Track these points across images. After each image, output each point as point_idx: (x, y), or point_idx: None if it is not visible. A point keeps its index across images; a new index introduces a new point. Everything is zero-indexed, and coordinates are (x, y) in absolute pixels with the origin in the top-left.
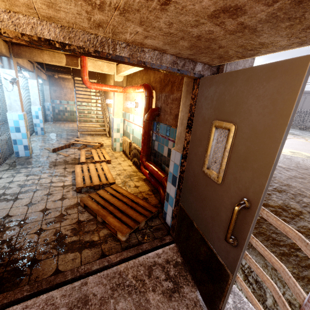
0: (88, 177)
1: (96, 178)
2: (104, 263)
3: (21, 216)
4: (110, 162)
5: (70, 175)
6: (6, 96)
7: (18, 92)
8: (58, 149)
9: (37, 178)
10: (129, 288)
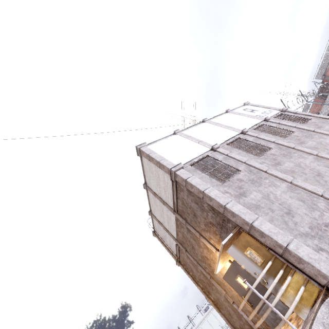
0: None
1: None
2: None
3: None
4: None
5: None
6: None
7: None
8: None
9: None
10: None
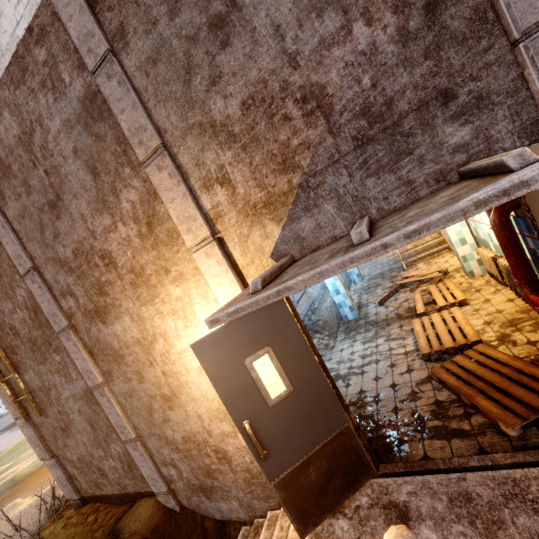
0: (433, 336)
1: (446, 337)
2: (486, 461)
3: (373, 391)
4: (465, 302)
5: (410, 336)
6: None
7: None
8: (385, 300)
9: (373, 345)
10: (534, 504)
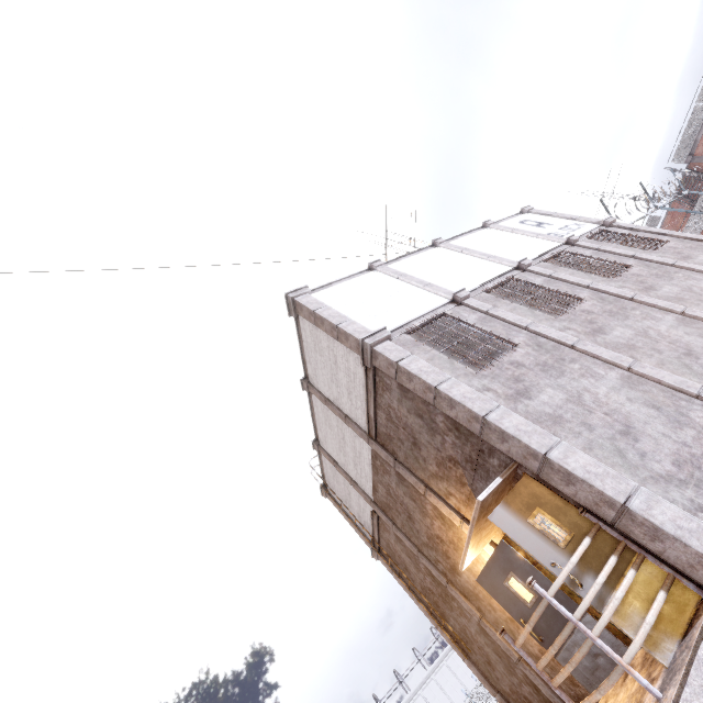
0: None
1: None
2: None
3: None
4: None
5: None
6: None
7: None
8: None
9: None
10: None
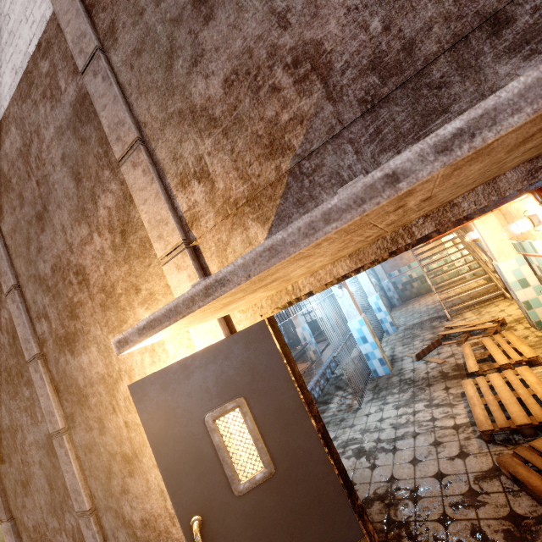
0: (495, 405)
1: (516, 408)
2: None
3: (409, 481)
4: (537, 360)
5: (461, 402)
6: (340, 304)
7: (349, 294)
8: (424, 354)
9: (409, 411)
10: None
